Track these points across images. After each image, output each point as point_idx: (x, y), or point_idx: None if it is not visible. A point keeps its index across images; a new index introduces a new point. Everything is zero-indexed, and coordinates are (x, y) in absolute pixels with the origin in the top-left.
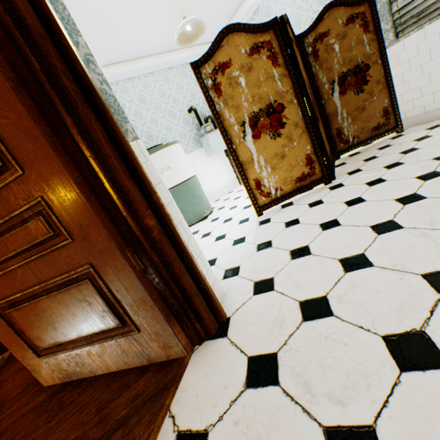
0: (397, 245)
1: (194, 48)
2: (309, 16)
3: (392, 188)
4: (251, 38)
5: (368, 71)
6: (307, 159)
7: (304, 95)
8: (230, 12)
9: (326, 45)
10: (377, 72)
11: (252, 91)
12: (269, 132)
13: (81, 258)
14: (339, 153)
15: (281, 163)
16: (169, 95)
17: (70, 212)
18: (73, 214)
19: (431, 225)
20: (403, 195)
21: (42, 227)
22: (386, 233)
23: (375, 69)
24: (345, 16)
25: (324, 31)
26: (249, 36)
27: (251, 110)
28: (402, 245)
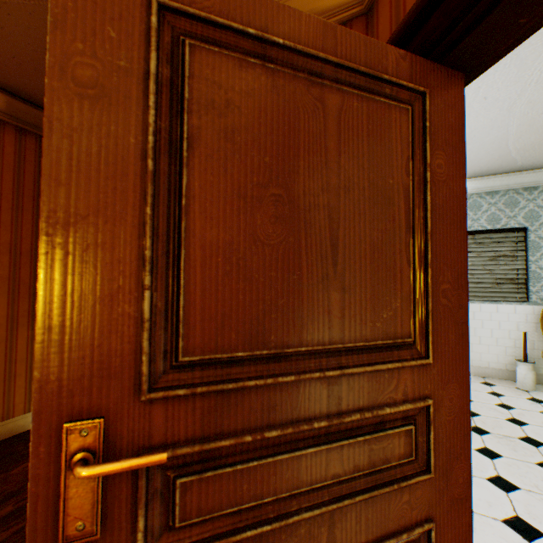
0: (538, 510)
1: None
2: None
3: None
4: None
5: None
6: None
7: None
8: None
9: None
10: None
11: None
12: None
13: (421, 508)
14: None
15: None
16: None
17: (446, 430)
18: (448, 434)
19: (540, 490)
20: (477, 446)
21: (405, 443)
22: (512, 491)
23: None
24: None
25: None
26: None
27: None
28: (542, 510)
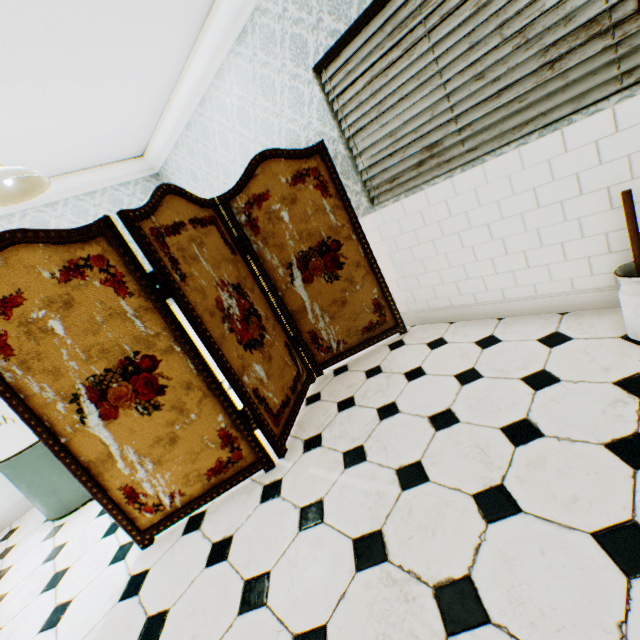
0: None
1: (98, 169)
2: (257, 149)
3: (314, 569)
4: (60, 251)
5: (340, 250)
6: (224, 436)
7: (198, 334)
8: (148, 123)
9: (268, 212)
10: (355, 251)
11: (84, 340)
12: (137, 403)
13: None
14: (320, 366)
15: (173, 451)
16: None
17: None
18: None
19: None
20: (310, 622)
21: None
22: None
23: (350, 247)
24: (290, 171)
25: (262, 191)
26: (55, 248)
27: (88, 372)
28: None
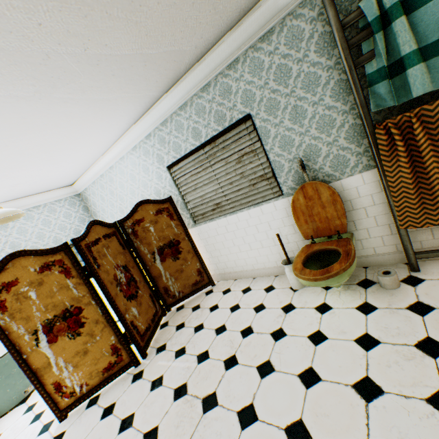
0: None
1: (44, 193)
2: (140, 192)
3: (156, 405)
4: (41, 258)
5: (180, 244)
6: (113, 348)
7: (104, 294)
8: (79, 173)
9: (143, 227)
10: (187, 245)
11: (46, 301)
12: (69, 332)
13: None
14: (169, 306)
15: (85, 359)
16: (6, 241)
17: None
18: None
19: None
20: (152, 426)
21: None
22: None
23: (185, 243)
24: (155, 209)
25: (140, 217)
26: (39, 257)
27: (45, 317)
28: None
